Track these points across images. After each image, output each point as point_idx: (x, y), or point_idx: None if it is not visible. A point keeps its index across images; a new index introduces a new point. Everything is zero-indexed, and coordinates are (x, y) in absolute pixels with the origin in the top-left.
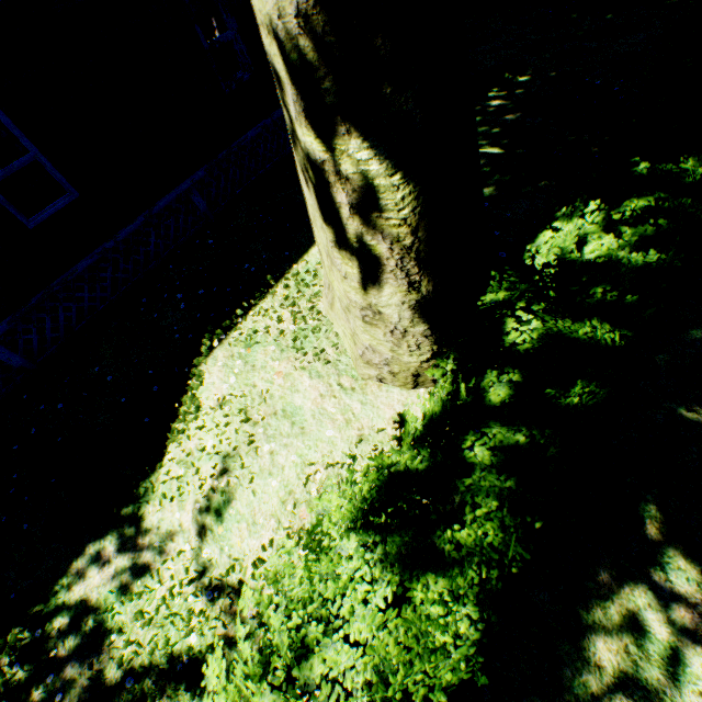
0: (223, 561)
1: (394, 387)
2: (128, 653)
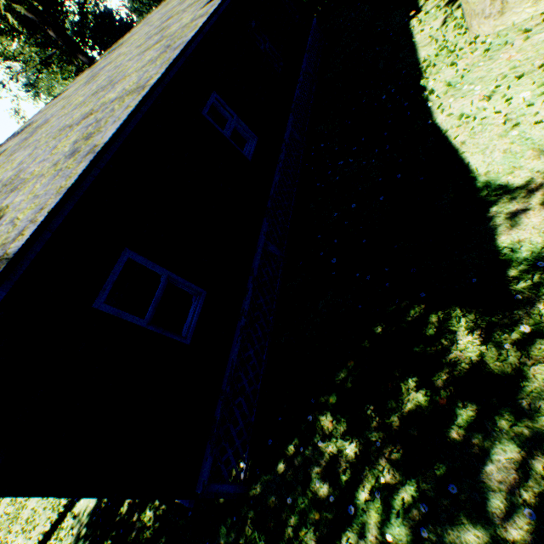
0: None
1: None
2: None
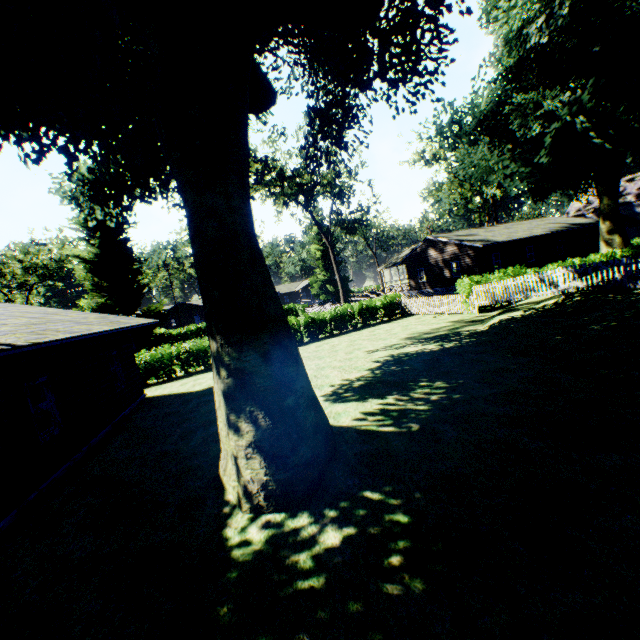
0: None
1: None
2: None
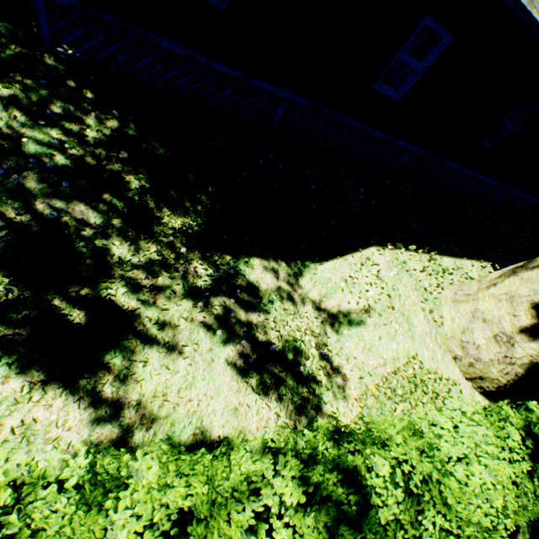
0: (335, 345)
1: (457, 367)
2: (274, 334)
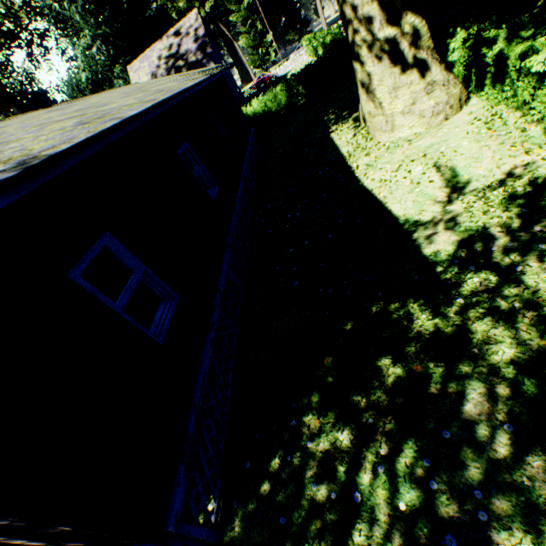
0: (482, 181)
1: (452, 117)
2: (506, 215)
